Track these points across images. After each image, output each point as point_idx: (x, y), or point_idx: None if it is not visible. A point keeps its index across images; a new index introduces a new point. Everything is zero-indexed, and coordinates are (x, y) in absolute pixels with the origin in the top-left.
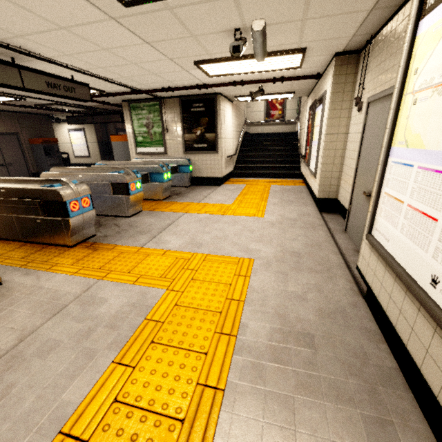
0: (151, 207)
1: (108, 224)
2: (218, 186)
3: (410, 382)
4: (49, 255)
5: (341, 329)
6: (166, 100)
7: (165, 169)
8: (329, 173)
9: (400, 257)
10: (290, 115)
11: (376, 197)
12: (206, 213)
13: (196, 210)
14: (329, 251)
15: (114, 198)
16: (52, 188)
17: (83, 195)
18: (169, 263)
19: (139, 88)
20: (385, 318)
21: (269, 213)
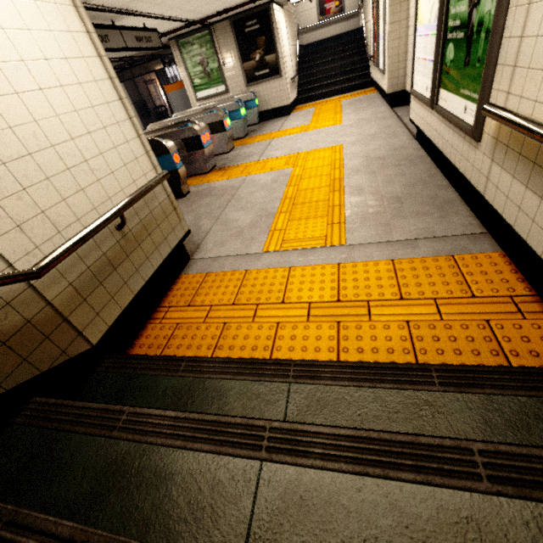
0: (239, 144)
1: (216, 160)
2: (288, 116)
3: (428, 154)
4: (198, 179)
5: (399, 152)
6: (216, 26)
7: (240, 105)
8: (395, 65)
9: (420, 90)
10: (350, 4)
11: (412, 63)
12: (291, 134)
13: (281, 135)
14: (396, 127)
15: (213, 138)
16: (189, 127)
17: (205, 131)
18: (285, 160)
19: (194, 19)
20: (418, 131)
21: (346, 120)
